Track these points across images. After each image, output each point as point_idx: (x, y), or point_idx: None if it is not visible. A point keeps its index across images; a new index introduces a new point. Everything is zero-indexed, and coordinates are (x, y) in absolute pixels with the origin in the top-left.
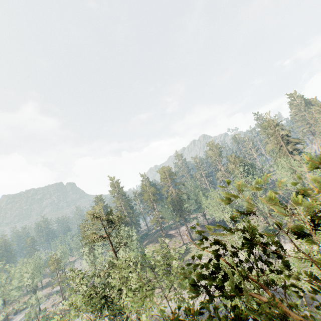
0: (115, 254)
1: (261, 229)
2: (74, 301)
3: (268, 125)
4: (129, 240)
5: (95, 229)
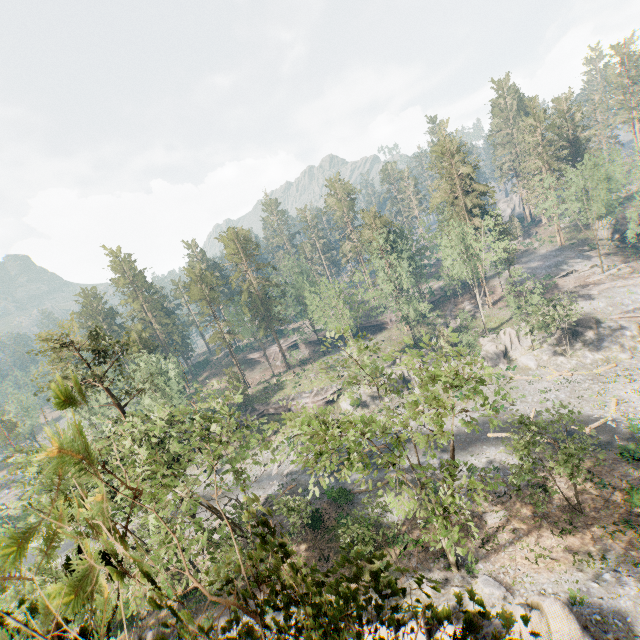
0: (121, 411)
1: (401, 346)
2: (30, 504)
3: (441, 150)
4: (160, 379)
5: (64, 370)
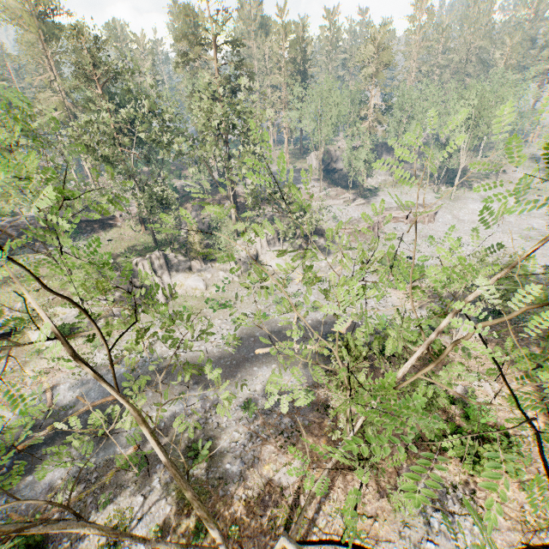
0: None
1: (137, 247)
2: None
3: None
4: None
5: None
